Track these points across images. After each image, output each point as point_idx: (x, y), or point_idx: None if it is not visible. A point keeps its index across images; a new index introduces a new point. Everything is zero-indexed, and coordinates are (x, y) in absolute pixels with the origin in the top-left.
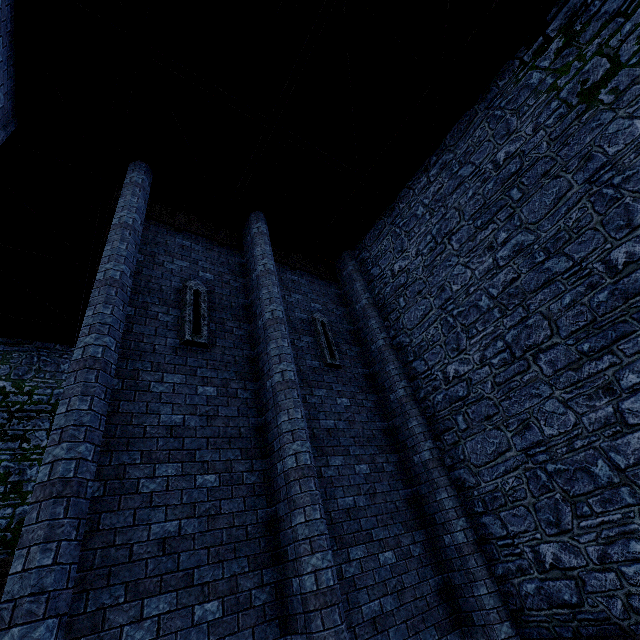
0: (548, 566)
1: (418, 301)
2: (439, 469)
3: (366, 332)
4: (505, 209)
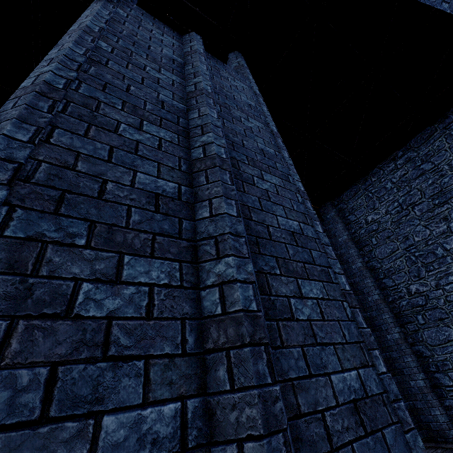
0: None
1: (387, 242)
2: (405, 344)
3: (347, 256)
4: None
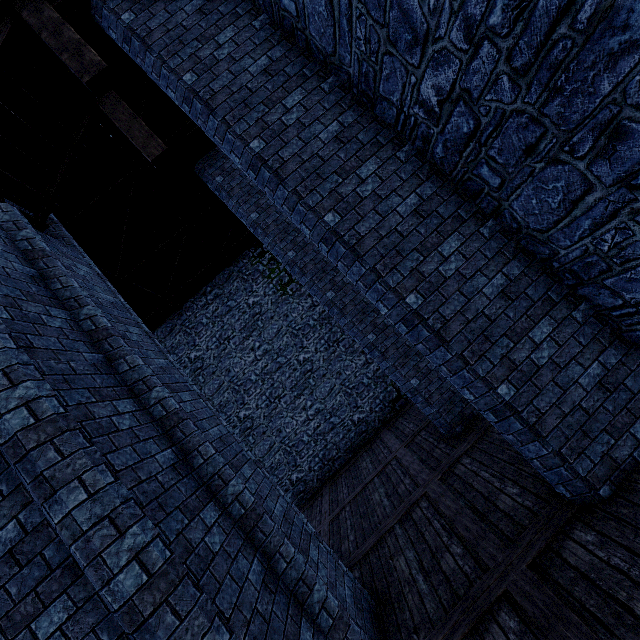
0: (295, 482)
1: (214, 378)
2: None
3: None
4: (257, 331)
